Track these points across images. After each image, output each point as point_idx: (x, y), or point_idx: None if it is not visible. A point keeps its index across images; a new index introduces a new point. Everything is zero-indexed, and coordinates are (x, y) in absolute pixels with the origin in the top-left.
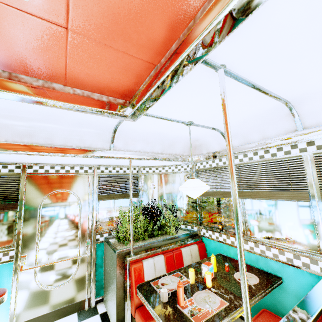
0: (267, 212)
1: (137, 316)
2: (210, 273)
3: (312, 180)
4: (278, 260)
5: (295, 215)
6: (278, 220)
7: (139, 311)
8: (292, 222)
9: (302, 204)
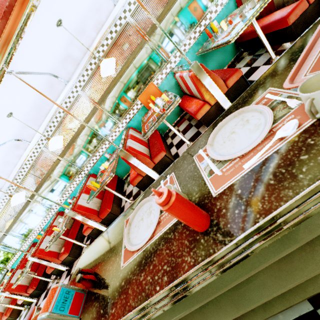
0: (8, 244)
1: (3, 318)
2: (6, 280)
3: (0, 231)
4: (25, 249)
5: (11, 239)
6: (12, 243)
7: (2, 317)
8: (14, 240)
9: (8, 236)
